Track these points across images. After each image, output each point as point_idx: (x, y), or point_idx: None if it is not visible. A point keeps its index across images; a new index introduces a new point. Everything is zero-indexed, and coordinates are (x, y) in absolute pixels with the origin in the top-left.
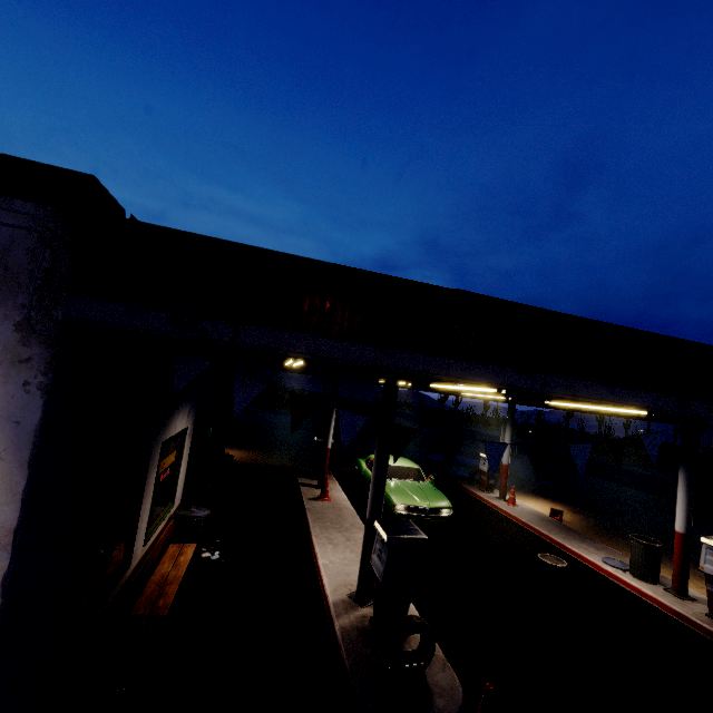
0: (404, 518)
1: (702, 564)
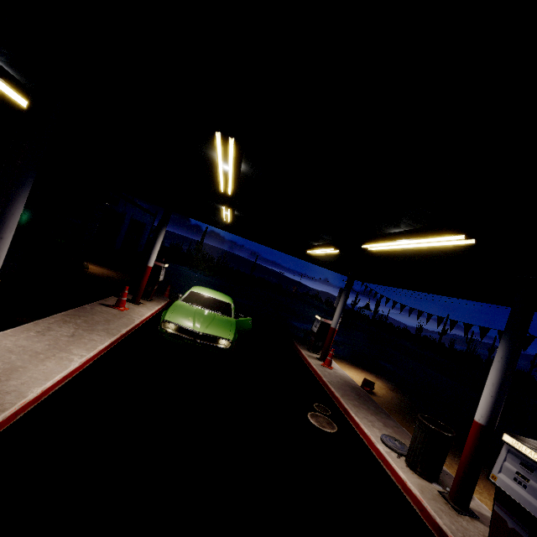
0: (173, 338)
1: (496, 472)
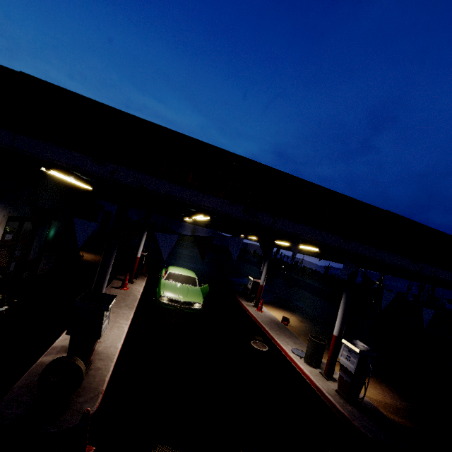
0: (167, 306)
1: (339, 356)
